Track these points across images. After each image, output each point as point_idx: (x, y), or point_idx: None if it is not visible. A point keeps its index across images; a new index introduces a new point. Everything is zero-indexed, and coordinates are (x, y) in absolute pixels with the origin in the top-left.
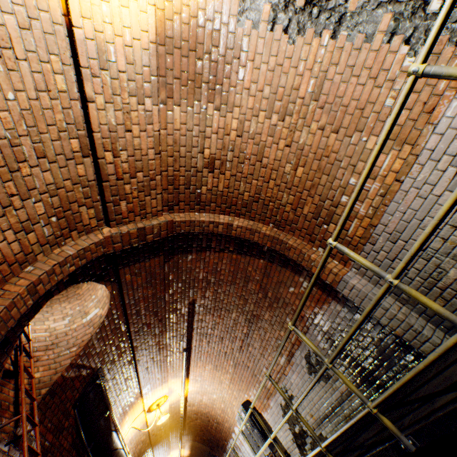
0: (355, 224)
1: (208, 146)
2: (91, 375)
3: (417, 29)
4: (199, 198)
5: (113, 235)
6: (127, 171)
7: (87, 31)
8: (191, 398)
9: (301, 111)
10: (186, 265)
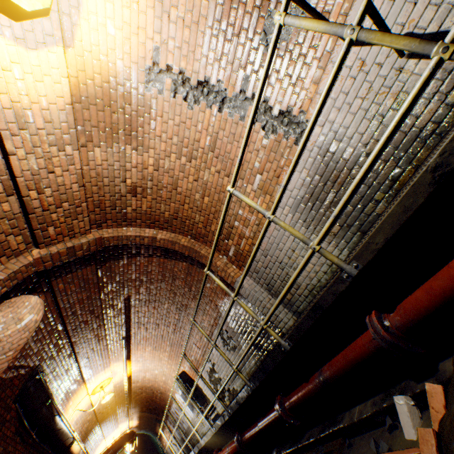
0: (244, 242)
1: (129, 177)
2: (30, 373)
3: (268, 123)
4: (126, 216)
5: (43, 256)
6: (53, 203)
7: (4, 103)
8: (135, 376)
9: (203, 157)
10: (118, 269)
